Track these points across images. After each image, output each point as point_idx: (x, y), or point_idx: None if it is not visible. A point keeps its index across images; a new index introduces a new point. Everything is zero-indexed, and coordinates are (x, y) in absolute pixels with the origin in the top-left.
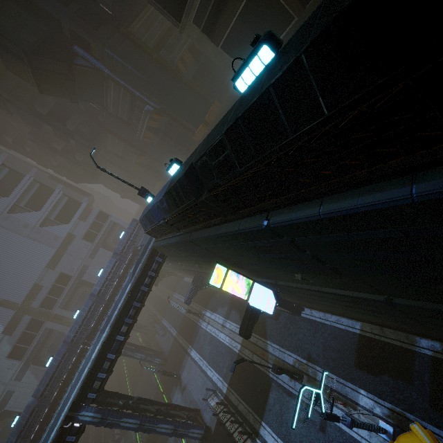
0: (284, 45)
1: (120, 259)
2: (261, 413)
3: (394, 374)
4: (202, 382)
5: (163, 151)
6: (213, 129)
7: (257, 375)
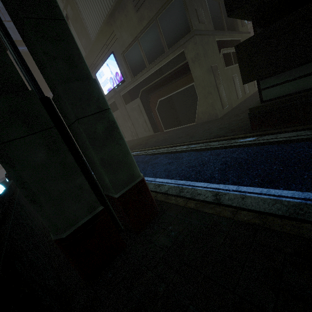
0: None
1: None
2: None
3: None
4: None
5: None
6: None
7: None
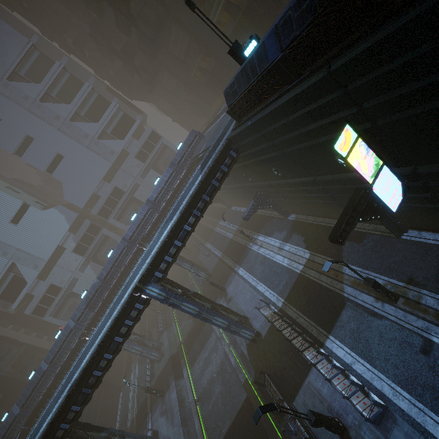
0: None
1: (177, 170)
2: (329, 328)
3: None
4: (251, 296)
5: None
6: None
7: (325, 294)
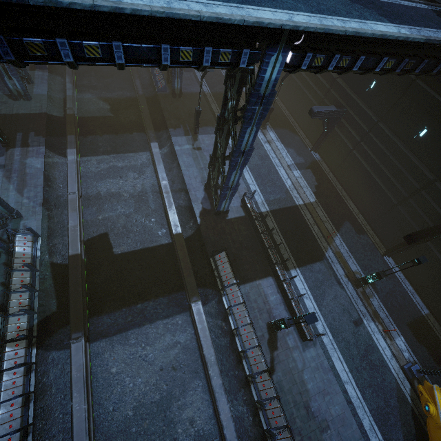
0: None
1: None
2: (301, 264)
3: (431, 353)
4: None
5: None
6: None
7: (311, 240)
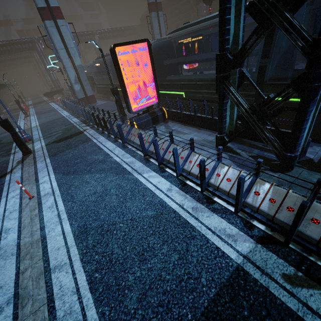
0: None
1: None
2: None
3: None
4: None
5: None
6: None
7: None
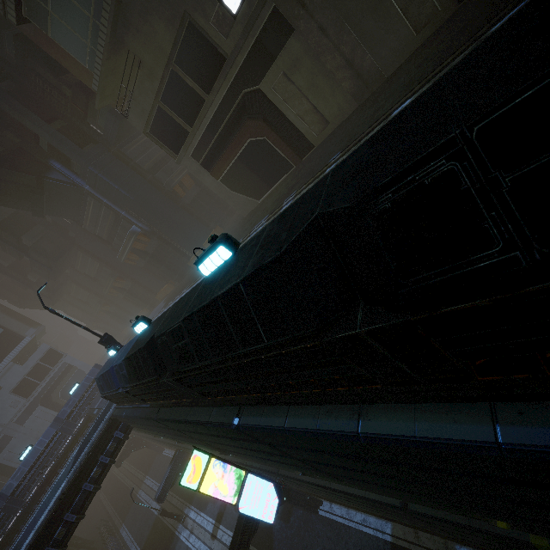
0: (242, 246)
1: (64, 428)
2: None
3: None
4: None
5: (150, 275)
6: (182, 298)
7: None
